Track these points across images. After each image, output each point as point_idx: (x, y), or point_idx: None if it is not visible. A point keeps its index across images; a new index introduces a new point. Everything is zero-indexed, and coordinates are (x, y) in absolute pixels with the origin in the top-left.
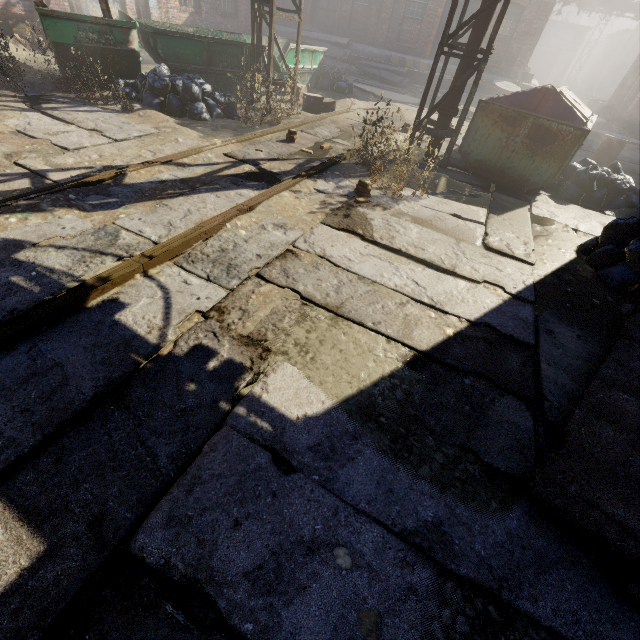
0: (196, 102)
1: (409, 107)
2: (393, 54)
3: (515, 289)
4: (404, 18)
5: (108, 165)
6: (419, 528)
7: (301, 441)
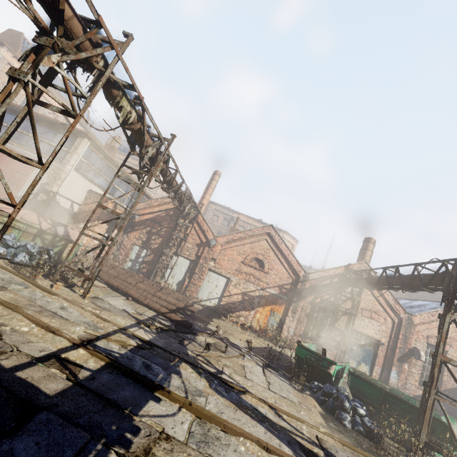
0: (344, 411)
1: None
2: None
3: None
4: None
5: (247, 388)
6: None
7: None
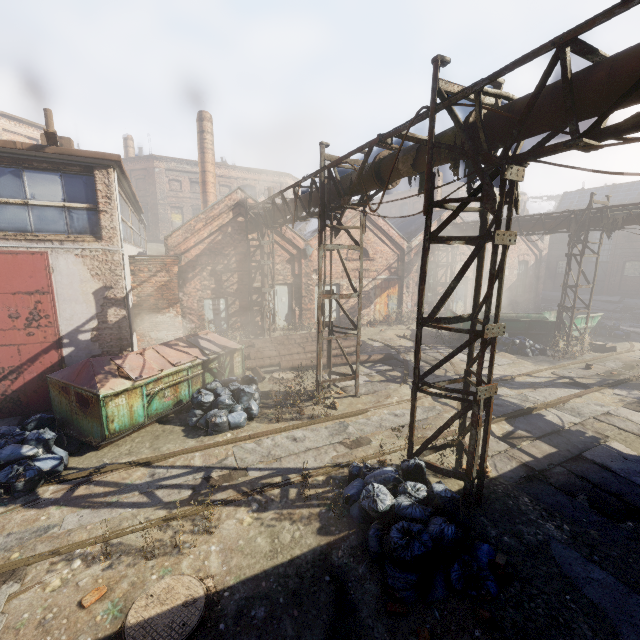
0: (526, 349)
1: None
2: None
3: None
4: None
5: (505, 374)
6: None
7: (630, 457)
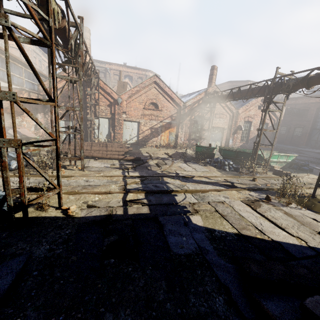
0: (225, 166)
1: None
2: None
3: (314, 245)
4: None
5: (191, 175)
6: (203, 247)
7: (191, 225)
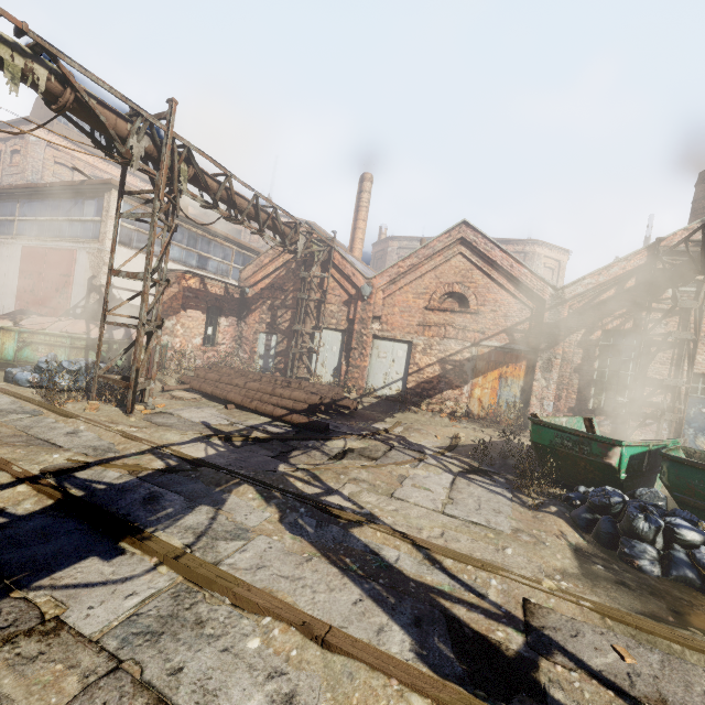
0: (638, 539)
1: None
2: None
3: None
4: None
5: (376, 515)
6: None
7: None
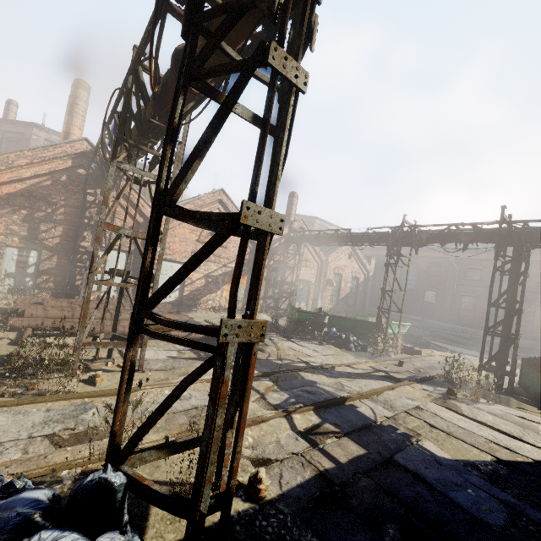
0: (350, 343)
1: (476, 358)
2: (456, 326)
3: None
4: (460, 309)
5: (327, 363)
6: (506, 500)
7: (444, 461)
